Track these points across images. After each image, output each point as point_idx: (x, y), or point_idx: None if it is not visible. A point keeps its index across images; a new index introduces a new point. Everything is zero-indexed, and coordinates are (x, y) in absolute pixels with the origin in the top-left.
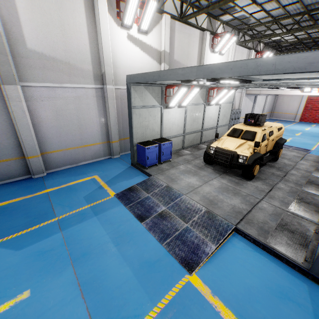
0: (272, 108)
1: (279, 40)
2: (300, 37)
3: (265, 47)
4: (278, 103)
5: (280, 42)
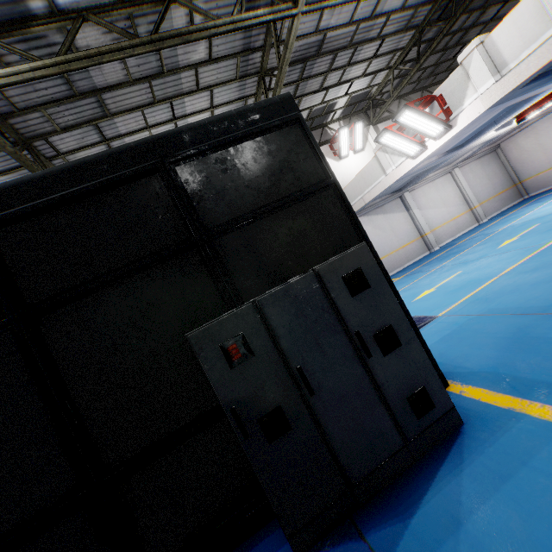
0: (510, 176)
1: (359, 96)
2: (379, 66)
3: (355, 118)
4: (515, 160)
5: (367, 94)
